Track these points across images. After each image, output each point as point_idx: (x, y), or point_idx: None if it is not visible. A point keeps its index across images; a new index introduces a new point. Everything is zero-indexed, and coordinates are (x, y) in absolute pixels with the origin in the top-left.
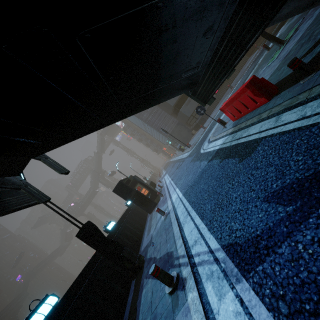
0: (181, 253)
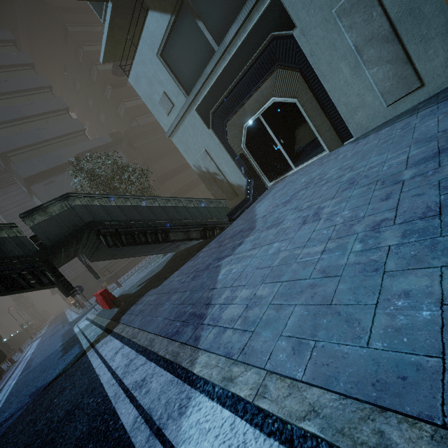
0: None
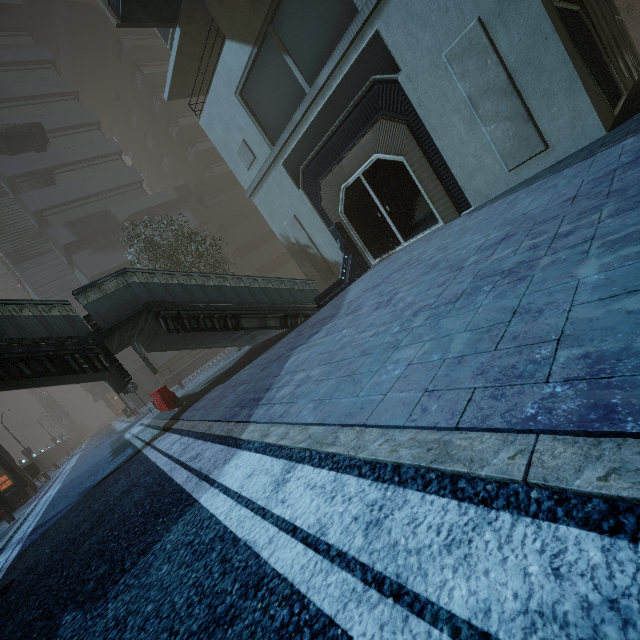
0: None
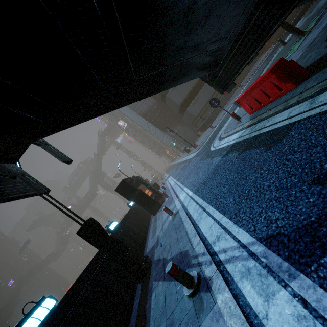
0: (200, 251)
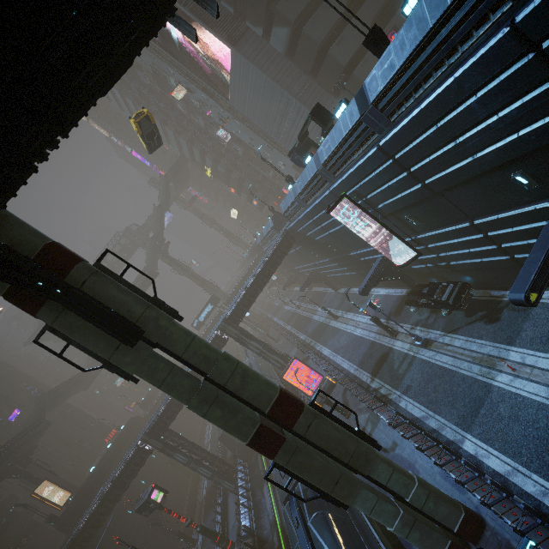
0: None
